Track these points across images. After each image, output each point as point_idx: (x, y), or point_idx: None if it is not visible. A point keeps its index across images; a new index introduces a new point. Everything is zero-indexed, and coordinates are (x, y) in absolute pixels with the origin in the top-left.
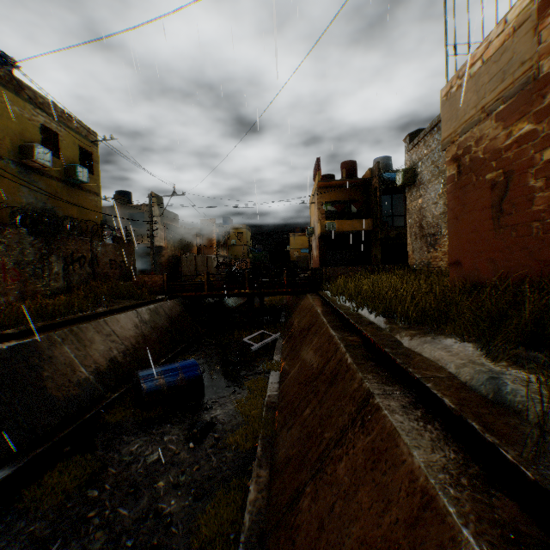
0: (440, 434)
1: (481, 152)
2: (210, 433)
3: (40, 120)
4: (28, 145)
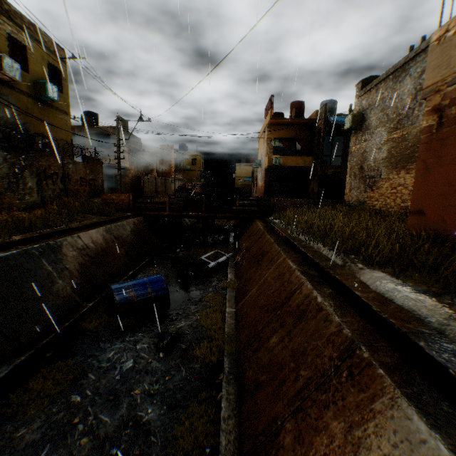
0: (450, 407)
1: None
2: (178, 344)
3: (7, 30)
4: None
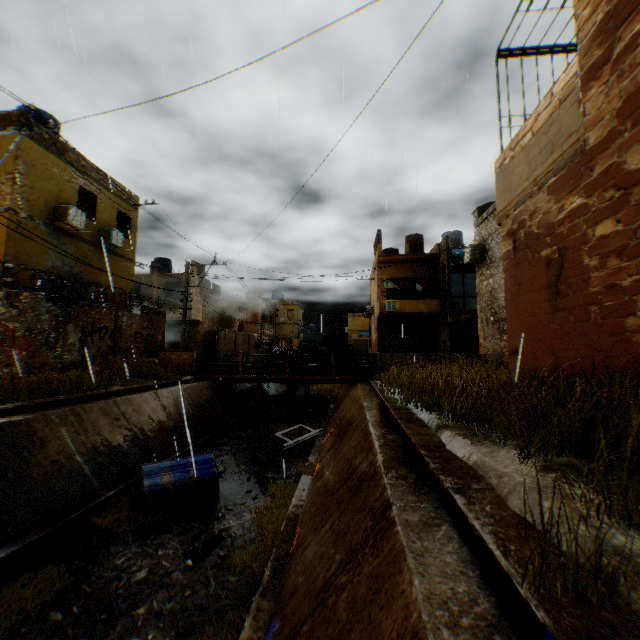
0: (456, 559)
1: (535, 227)
2: (216, 549)
3: (80, 182)
4: (63, 207)
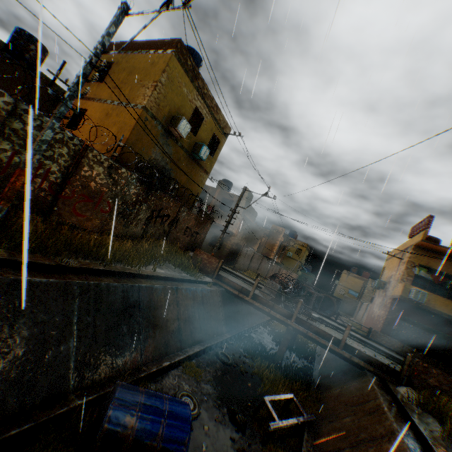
0: None
1: None
2: None
3: (196, 104)
4: (178, 117)
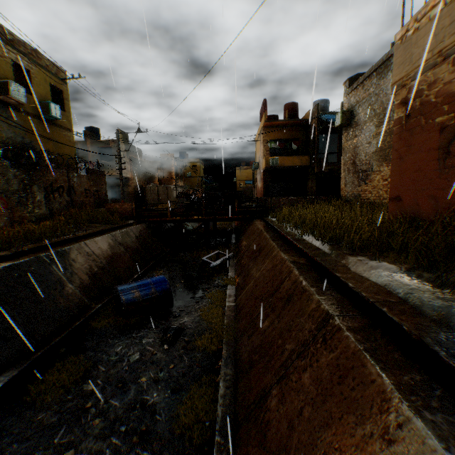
0: (401, 355)
1: (433, 96)
2: (181, 337)
3: (12, 57)
4: (3, 82)
